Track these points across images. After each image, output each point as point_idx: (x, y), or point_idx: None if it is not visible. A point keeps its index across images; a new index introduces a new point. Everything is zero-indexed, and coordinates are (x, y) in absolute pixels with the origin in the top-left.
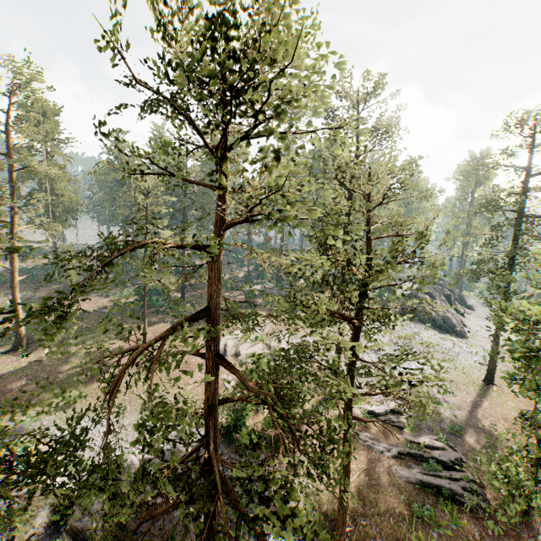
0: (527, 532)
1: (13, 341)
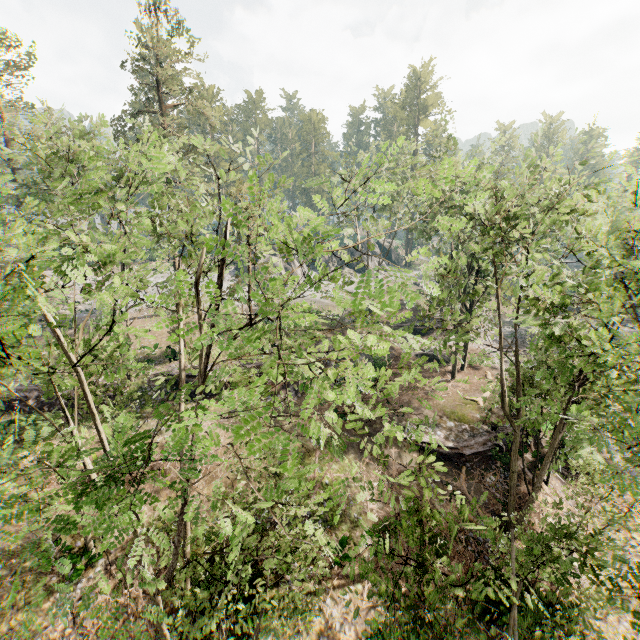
0: None
1: None
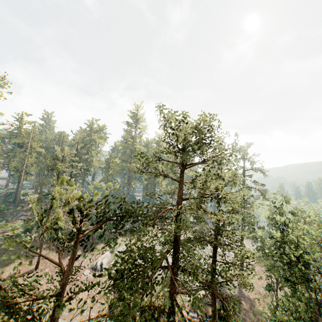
0: None
1: None
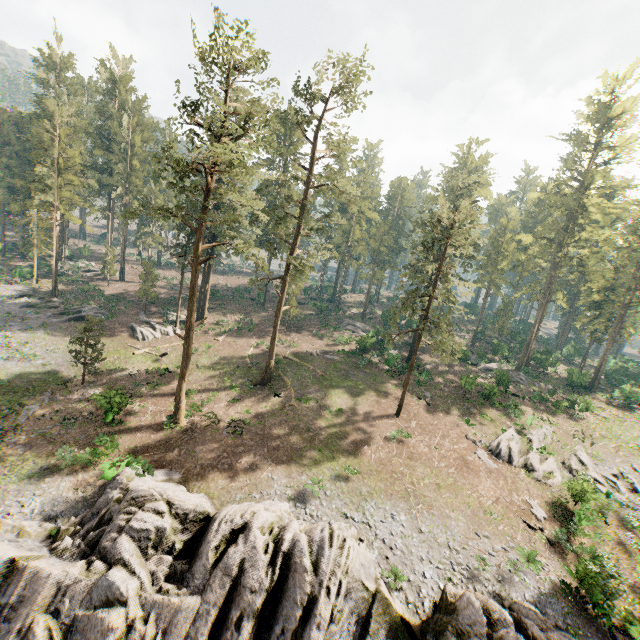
0: None
1: (253, 371)
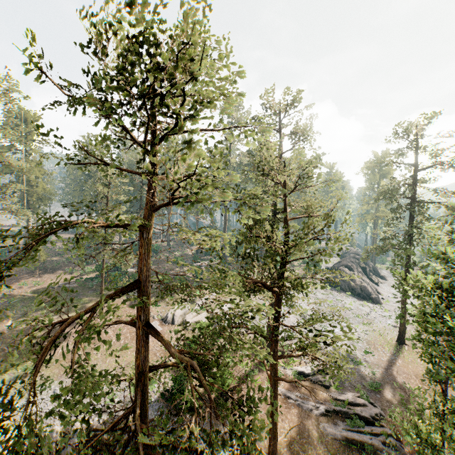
0: None
1: None
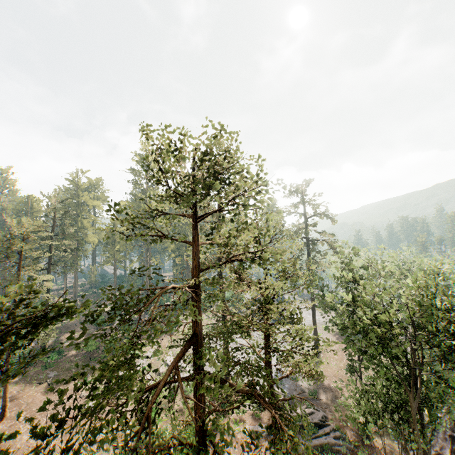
0: (374, 451)
1: None
